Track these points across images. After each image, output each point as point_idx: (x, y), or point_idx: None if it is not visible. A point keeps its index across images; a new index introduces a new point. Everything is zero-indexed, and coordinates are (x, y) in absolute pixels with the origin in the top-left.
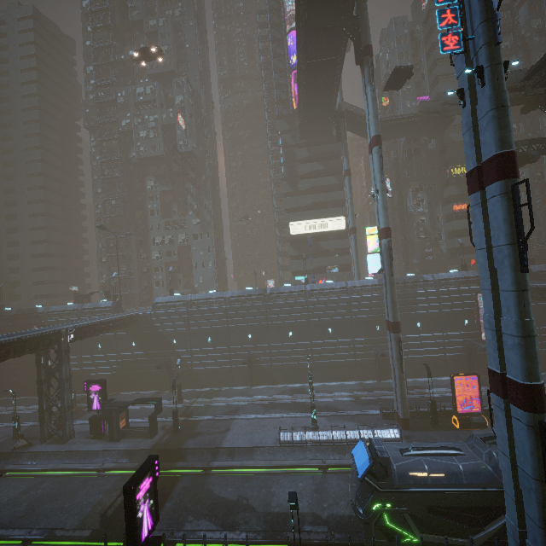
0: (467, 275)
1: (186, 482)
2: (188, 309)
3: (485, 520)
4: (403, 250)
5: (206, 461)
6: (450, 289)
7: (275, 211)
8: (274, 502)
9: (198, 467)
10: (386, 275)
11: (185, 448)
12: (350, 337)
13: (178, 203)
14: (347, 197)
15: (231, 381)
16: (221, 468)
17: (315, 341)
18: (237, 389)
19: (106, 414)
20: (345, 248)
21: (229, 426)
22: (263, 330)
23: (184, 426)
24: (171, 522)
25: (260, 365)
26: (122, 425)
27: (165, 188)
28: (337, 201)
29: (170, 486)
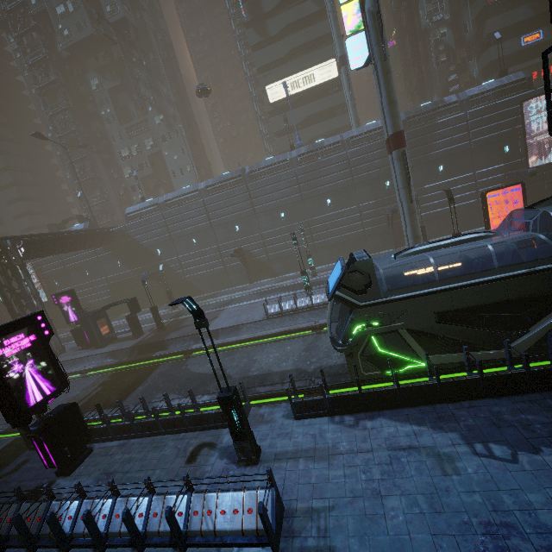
0: (507, 82)
1: (165, 368)
2: (163, 212)
3: (531, 318)
4: (418, 89)
5: (185, 346)
6: (482, 107)
7: (249, 80)
8: (254, 367)
9: (177, 353)
10: (377, 64)
11: (166, 339)
12: (354, 204)
13: (135, 102)
14: (328, 11)
15: (229, 282)
16: (202, 350)
17: (312, 218)
18: (235, 288)
19: (82, 322)
20: (342, 107)
21: (218, 315)
22: (250, 218)
23: (172, 324)
24: (138, 401)
25: (255, 259)
26: (104, 332)
27: (113, 84)
28: (323, 41)
29: (147, 374)
